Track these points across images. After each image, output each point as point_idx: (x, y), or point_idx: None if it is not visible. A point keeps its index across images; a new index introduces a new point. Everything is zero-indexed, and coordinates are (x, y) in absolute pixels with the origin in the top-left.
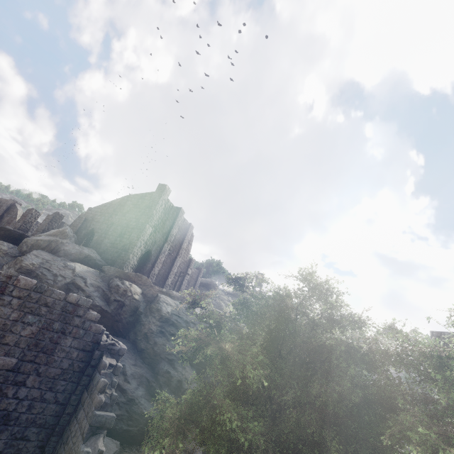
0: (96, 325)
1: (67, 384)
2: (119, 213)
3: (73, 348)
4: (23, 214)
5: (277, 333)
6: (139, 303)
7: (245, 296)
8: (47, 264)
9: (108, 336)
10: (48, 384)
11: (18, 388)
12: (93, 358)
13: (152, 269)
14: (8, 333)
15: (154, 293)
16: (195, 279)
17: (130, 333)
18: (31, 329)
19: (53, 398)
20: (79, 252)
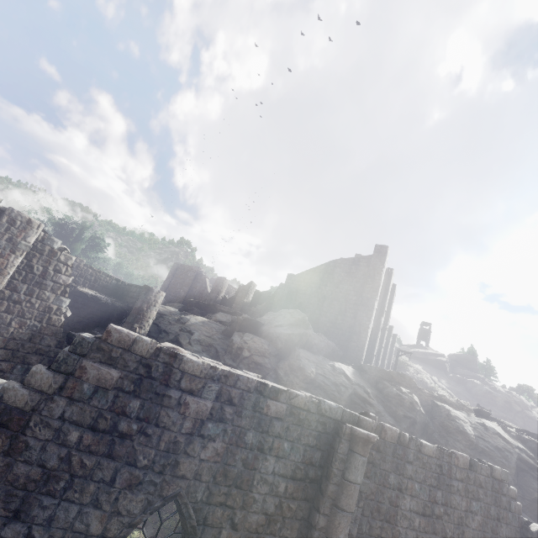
0: (517, 503)
1: None
2: (329, 284)
3: (507, 537)
4: (214, 284)
5: None
6: (425, 417)
7: None
8: (318, 368)
9: None
10: None
11: None
12: None
13: (372, 349)
14: (465, 528)
15: (427, 399)
16: (390, 348)
17: None
18: (477, 519)
19: None
20: (327, 344)
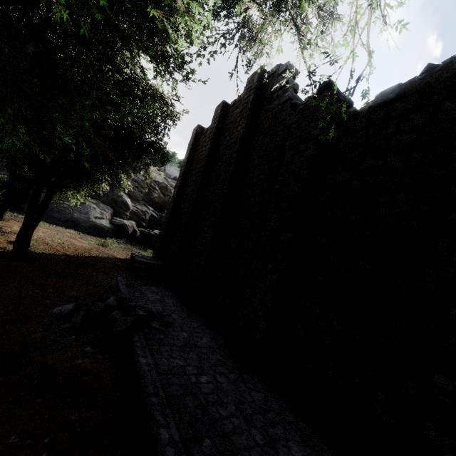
0: None
1: None
2: None
3: None
4: None
5: None
6: None
7: None
8: None
9: None
10: None
11: None
12: None
13: None
14: None
15: None
16: None
17: None
18: None
19: None
20: None
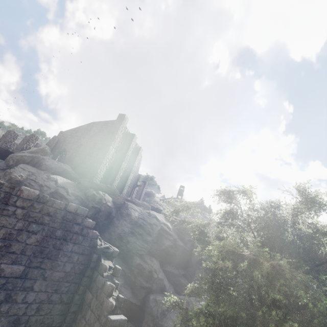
0: (92, 231)
1: (69, 285)
2: (86, 136)
3: (74, 253)
4: (3, 135)
5: (269, 241)
6: (111, 209)
7: (231, 207)
8: (32, 176)
9: (100, 240)
10: (53, 287)
11: (26, 293)
12: (92, 261)
13: (113, 181)
14: (14, 242)
15: (122, 201)
16: (141, 189)
17: (105, 233)
18: (36, 237)
19: (58, 299)
20: (58, 166)
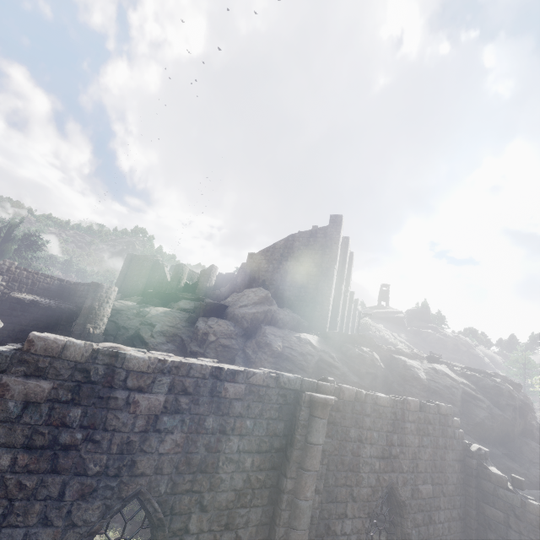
0: (460, 431)
1: (460, 499)
2: (290, 259)
3: (453, 461)
4: (174, 271)
5: None
6: (385, 371)
7: None
8: (284, 341)
9: None
10: (451, 503)
11: (437, 512)
12: (474, 468)
13: (336, 316)
14: (418, 461)
15: (386, 354)
16: (353, 312)
17: None
18: (428, 451)
19: (457, 515)
20: (292, 318)
